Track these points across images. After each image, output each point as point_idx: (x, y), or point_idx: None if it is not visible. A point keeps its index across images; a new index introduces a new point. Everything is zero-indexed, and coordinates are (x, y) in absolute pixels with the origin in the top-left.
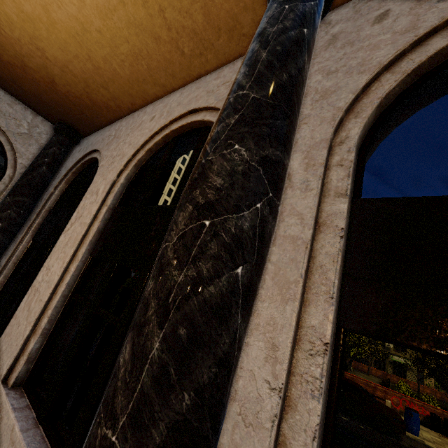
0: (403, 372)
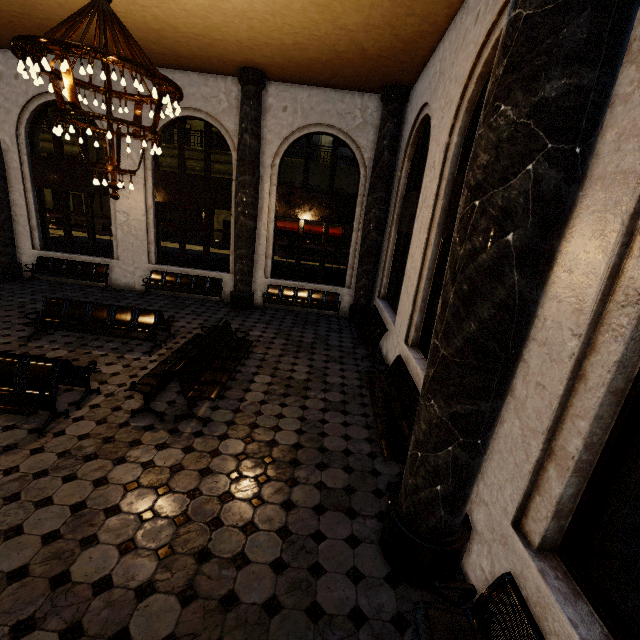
0: None
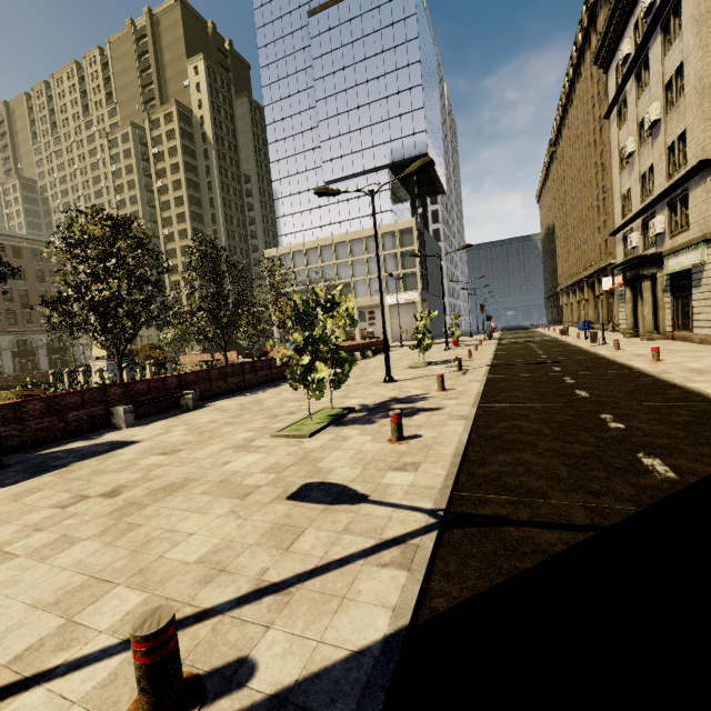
0: (691, 305)
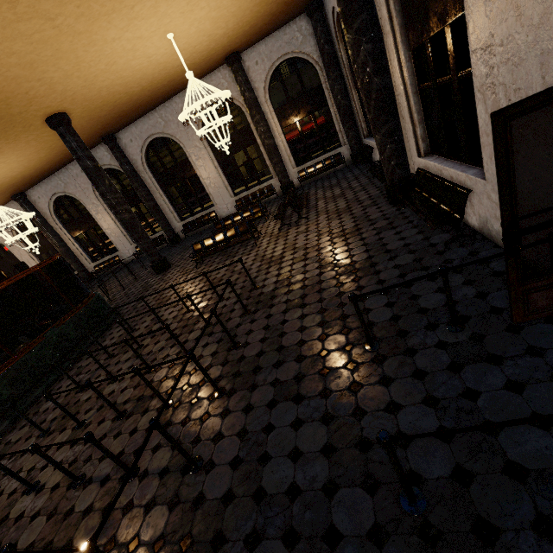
0: None
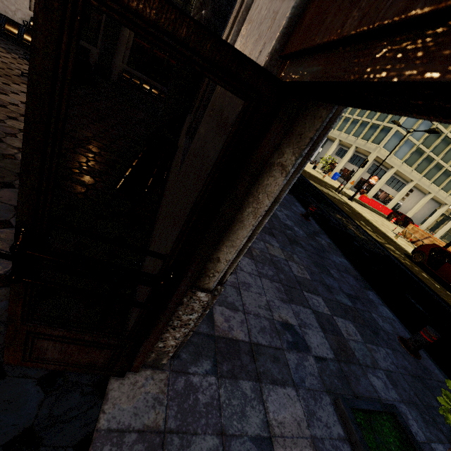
0: None
